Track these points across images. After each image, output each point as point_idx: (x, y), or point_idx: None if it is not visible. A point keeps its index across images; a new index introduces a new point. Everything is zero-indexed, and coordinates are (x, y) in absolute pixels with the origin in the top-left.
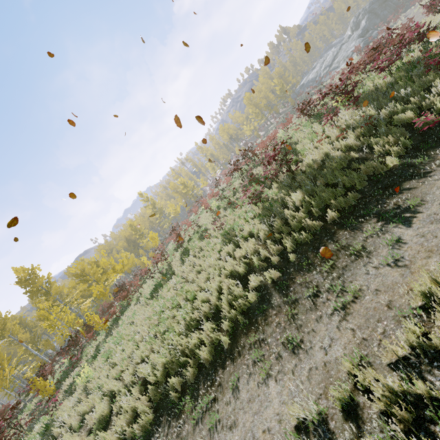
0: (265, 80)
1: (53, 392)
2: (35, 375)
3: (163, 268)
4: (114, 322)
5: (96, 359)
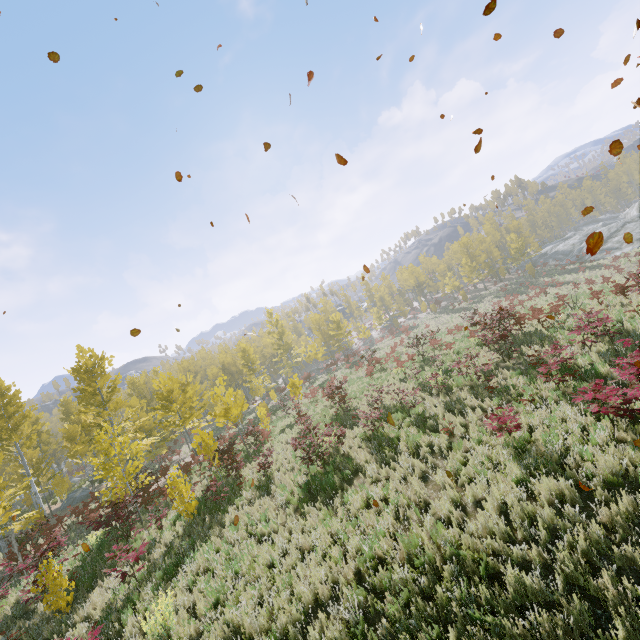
0: (492, 230)
1: (65, 607)
2: (25, 534)
3: (317, 446)
4: (202, 506)
5: (176, 582)
